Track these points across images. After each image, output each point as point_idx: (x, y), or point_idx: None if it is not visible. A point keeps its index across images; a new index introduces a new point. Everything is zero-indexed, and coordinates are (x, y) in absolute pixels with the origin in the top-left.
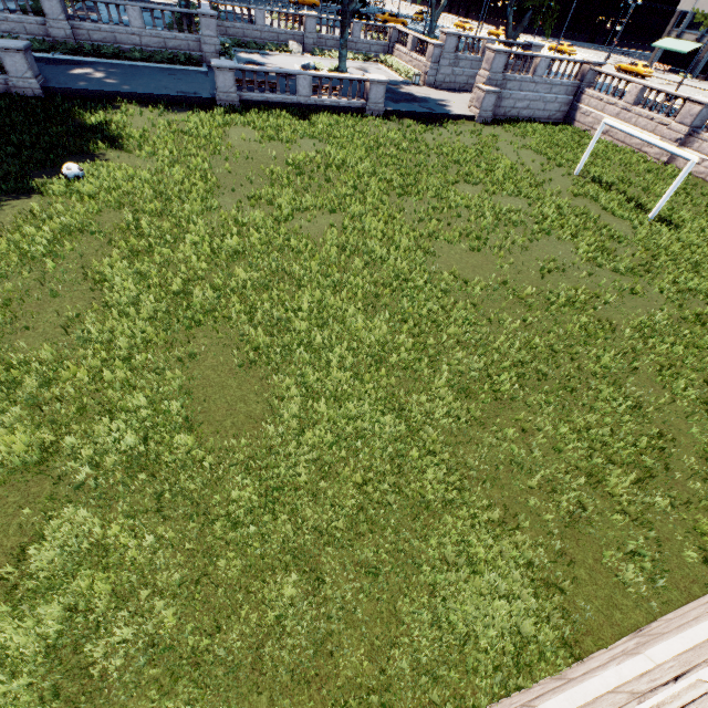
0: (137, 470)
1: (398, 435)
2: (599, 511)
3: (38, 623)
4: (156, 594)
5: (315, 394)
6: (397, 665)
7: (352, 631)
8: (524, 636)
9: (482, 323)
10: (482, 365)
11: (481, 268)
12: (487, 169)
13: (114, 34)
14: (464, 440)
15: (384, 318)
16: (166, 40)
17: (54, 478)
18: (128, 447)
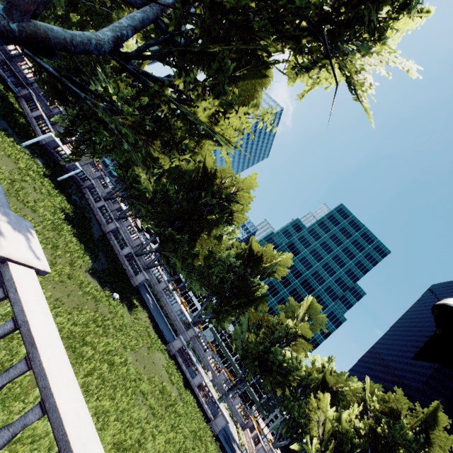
0: None
1: None
2: None
3: None
4: None
5: None
6: None
7: None
8: None
9: None
10: None
11: None
12: None
13: (167, 303)
14: None
15: None
16: (177, 320)
17: None
18: None
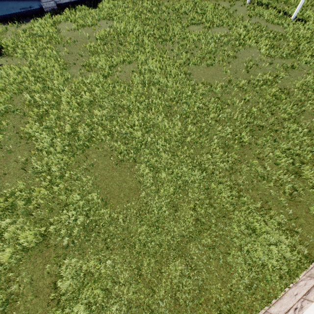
0: (90, 232)
1: (202, 178)
2: (302, 188)
3: (76, 313)
4: (121, 285)
5: (157, 168)
6: (236, 286)
7: (211, 276)
8: (286, 258)
9: (225, 107)
10: (231, 130)
11: (216, 75)
12: (201, 13)
13: None
14: (233, 171)
15: (177, 118)
16: None
17: (53, 246)
18: (81, 222)
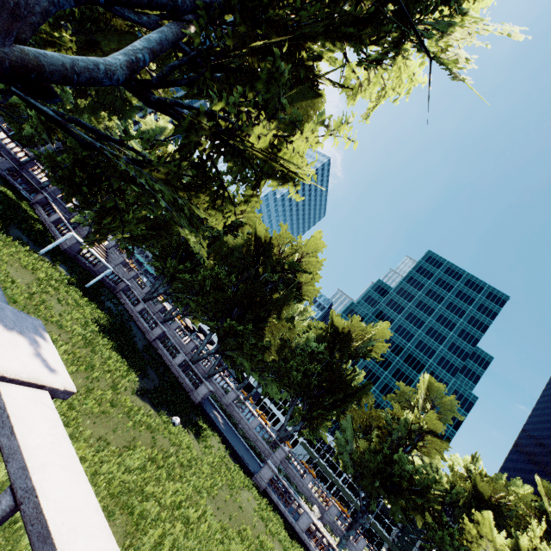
0: None
1: None
2: None
3: None
4: None
5: None
6: None
7: None
8: None
9: None
10: None
11: None
12: None
13: (241, 419)
14: None
15: None
16: (258, 439)
17: None
18: None
